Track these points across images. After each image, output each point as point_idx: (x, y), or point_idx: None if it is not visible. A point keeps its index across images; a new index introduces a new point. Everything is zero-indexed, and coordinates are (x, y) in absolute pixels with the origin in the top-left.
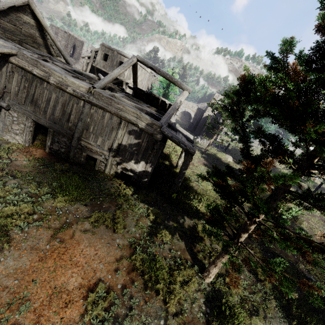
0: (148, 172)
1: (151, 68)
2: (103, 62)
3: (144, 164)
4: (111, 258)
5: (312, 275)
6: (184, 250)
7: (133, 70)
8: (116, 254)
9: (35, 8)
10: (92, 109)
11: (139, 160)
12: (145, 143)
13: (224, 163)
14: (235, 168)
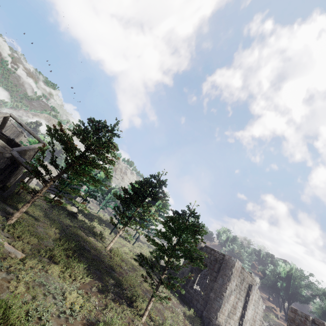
0: None
1: (20, 123)
2: None
3: None
4: None
5: (89, 248)
6: None
7: (3, 120)
8: None
9: None
10: None
11: None
12: None
13: (68, 210)
14: (75, 212)
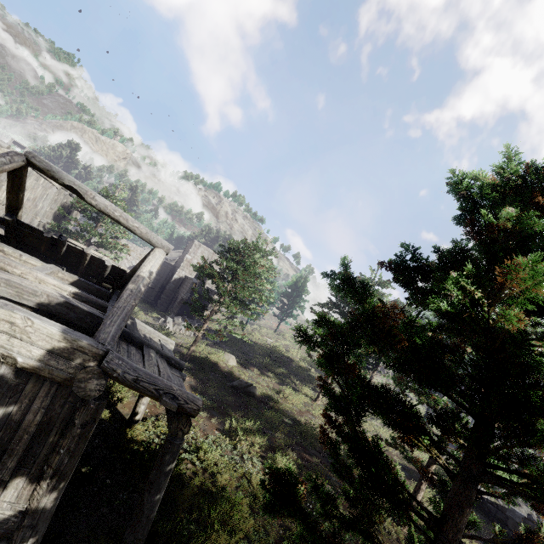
0: (40, 512)
1: (71, 188)
2: None
3: (29, 485)
4: None
5: None
6: None
7: (10, 180)
8: None
9: None
10: None
11: (7, 478)
12: (40, 413)
13: (226, 372)
14: (247, 383)
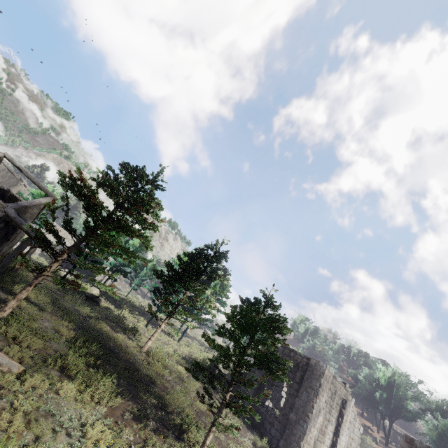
0: None
1: (19, 168)
2: None
3: None
4: None
5: (118, 350)
6: None
7: None
8: None
9: None
10: None
11: None
12: None
13: (86, 292)
14: (96, 295)
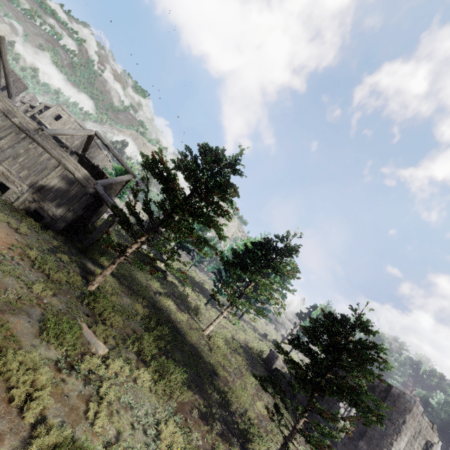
0: (66, 218)
1: (106, 145)
2: (53, 120)
3: (66, 210)
4: (8, 242)
5: (183, 331)
6: (77, 273)
7: (88, 139)
8: (13, 242)
9: (4, 44)
10: (32, 145)
11: (62, 204)
12: (75, 192)
13: (156, 265)
14: (164, 270)
